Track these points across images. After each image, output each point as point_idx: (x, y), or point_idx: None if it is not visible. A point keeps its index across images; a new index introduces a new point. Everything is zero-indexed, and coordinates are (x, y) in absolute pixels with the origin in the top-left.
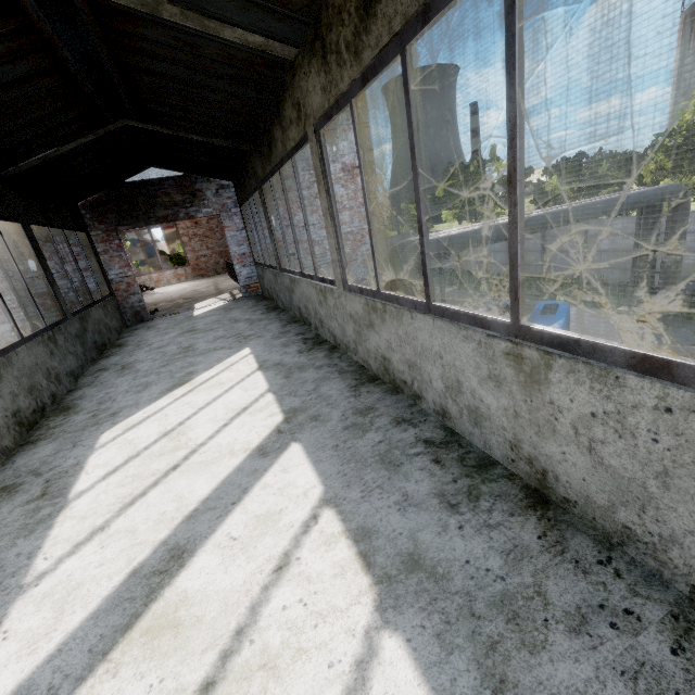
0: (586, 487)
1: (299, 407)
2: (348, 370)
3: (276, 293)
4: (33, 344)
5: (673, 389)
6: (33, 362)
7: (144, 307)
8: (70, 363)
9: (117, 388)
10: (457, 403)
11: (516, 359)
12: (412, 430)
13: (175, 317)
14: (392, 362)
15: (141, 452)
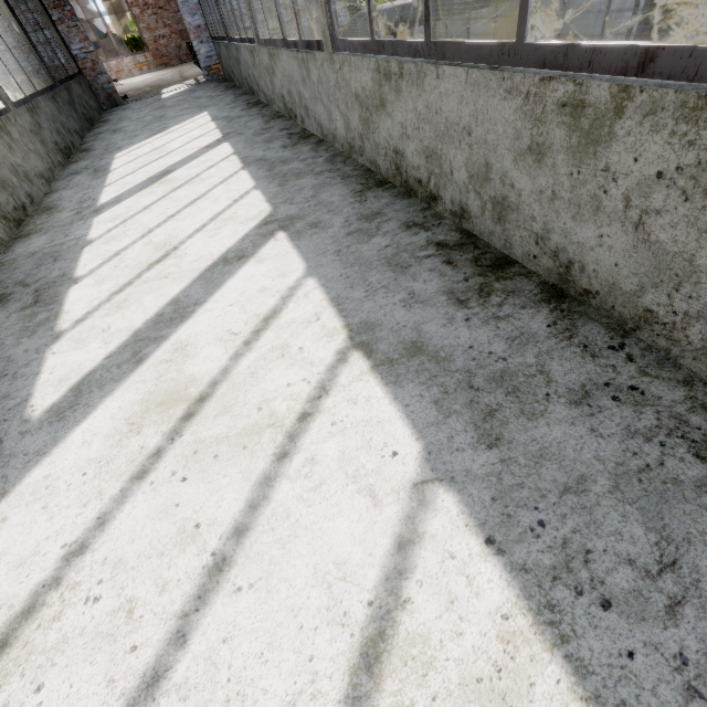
0: (326, 123)
1: (232, 132)
2: (268, 115)
3: (232, 71)
4: (45, 99)
5: (320, 54)
6: (50, 112)
7: (115, 90)
8: (73, 124)
9: (115, 139)
10: (303, 108)
11: (304, 63)
12: (286, 132)
13: (145, 101)
14: (285, 97)
15: (142, 156)
